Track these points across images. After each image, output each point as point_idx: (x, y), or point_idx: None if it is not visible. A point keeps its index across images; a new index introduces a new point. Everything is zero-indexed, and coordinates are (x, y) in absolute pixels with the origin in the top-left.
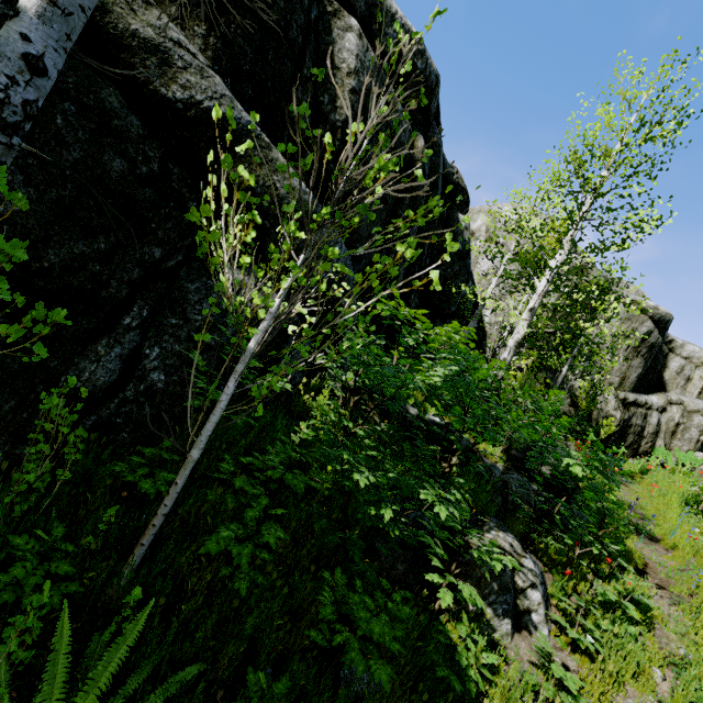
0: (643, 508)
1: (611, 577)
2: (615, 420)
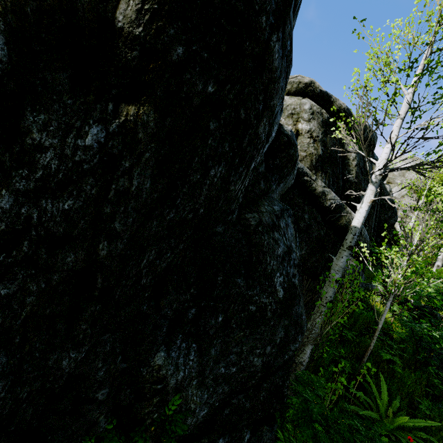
0: None
1: None
2: None
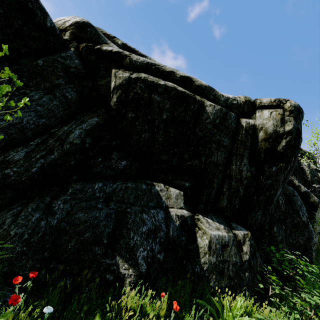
0: None
1: None
2: None
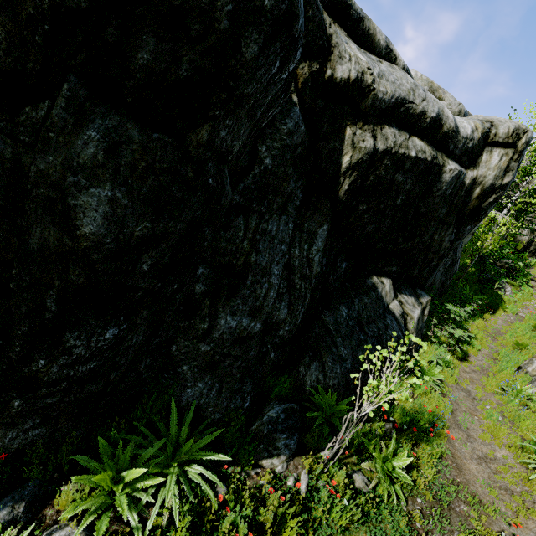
0: (534, 275)
1: (525, 287)
2: (525, 240)
